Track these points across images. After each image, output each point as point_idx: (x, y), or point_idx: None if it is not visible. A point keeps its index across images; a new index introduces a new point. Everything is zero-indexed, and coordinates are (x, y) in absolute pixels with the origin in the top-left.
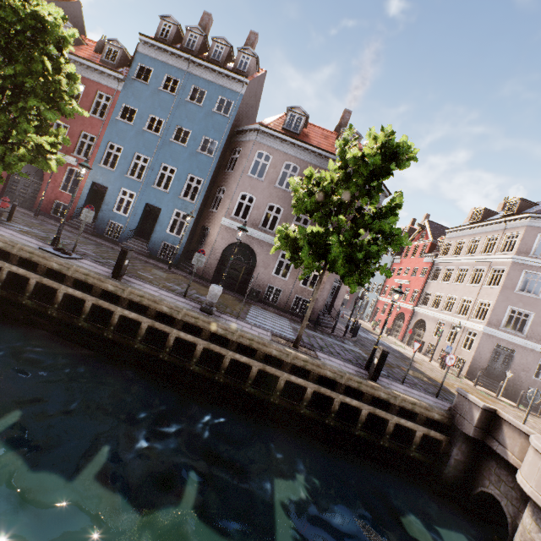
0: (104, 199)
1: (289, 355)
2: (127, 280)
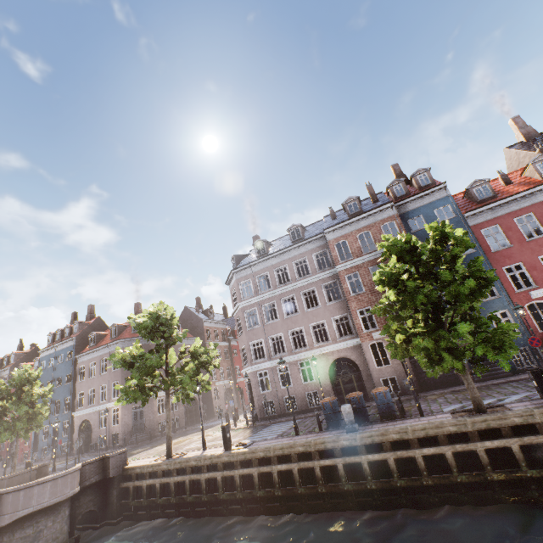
0: (39, 437)
1: None
2: None
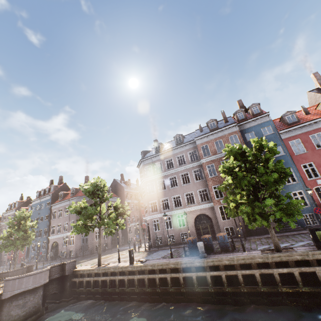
0: (30, 250)
1: None
2: None
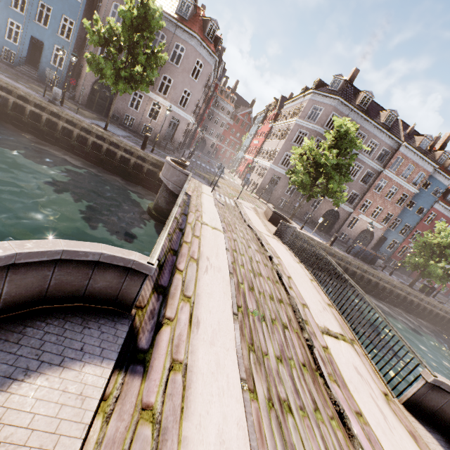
0: None
1: (94, 128)
2: (2, 77)
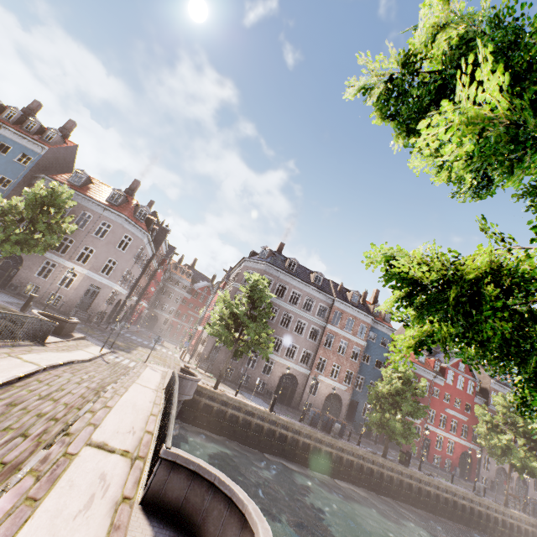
0: None
1: None
2: None
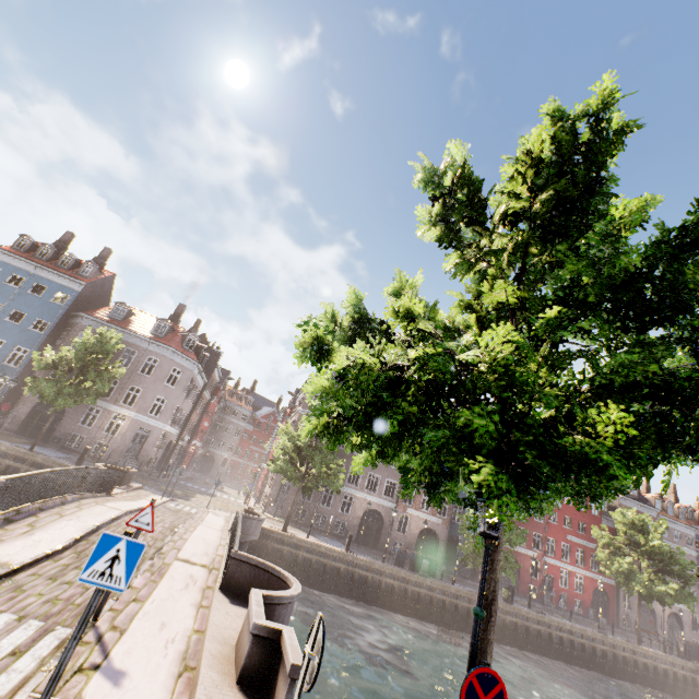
0: None
1: (14, 450)
2: None
